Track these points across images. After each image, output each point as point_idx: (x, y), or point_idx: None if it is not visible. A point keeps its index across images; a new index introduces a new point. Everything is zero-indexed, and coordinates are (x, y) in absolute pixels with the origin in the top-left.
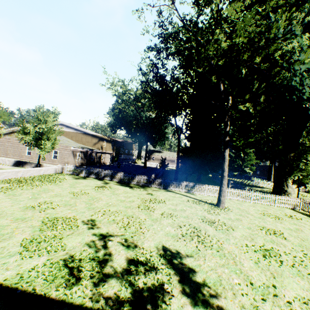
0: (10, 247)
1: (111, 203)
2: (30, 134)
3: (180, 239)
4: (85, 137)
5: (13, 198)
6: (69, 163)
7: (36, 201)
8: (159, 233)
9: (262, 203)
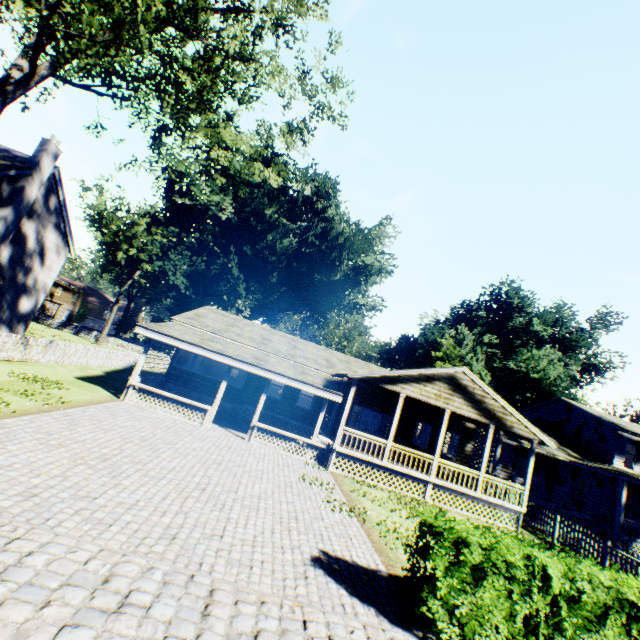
0: None
1: None
2: None
3: None
4: None
5: None
6: None
7: None
8: None
9: None
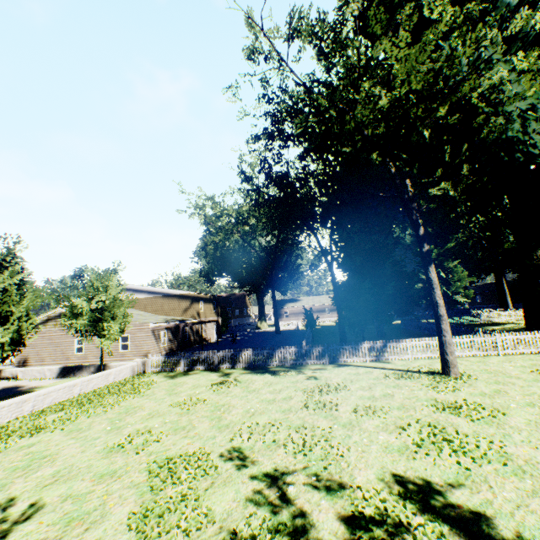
0: (110, 537)
1: (254, 410)
2: (82, 315)
3: (417, 454)
4: (168, 301)
5: (79, 437)
6: (150, 353)
7: (120, 433)
8: (371, 450)
9: (522, 351)
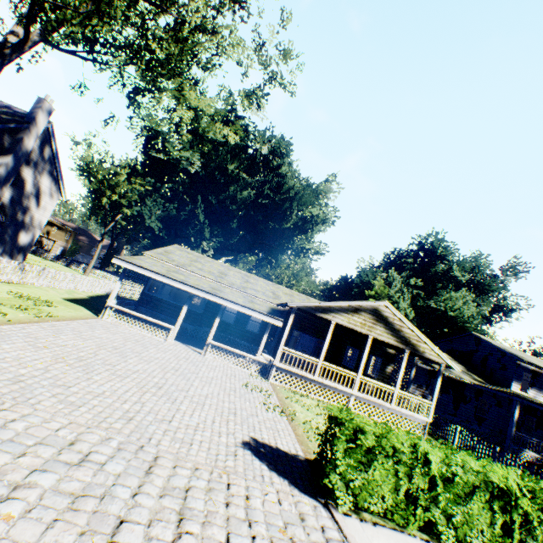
0: None
1: None
2: None
3: None
4: None
5: None
6: None
7: None
8: None
9: None
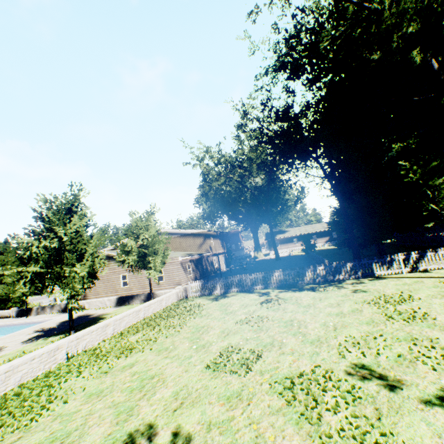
0: None
1: (331, 323)
2: (131, 252)
3: None
4: (185, 240)
5: (172, 356)
6: (181, 282)
7: (209, 351)
8: None
9: None
